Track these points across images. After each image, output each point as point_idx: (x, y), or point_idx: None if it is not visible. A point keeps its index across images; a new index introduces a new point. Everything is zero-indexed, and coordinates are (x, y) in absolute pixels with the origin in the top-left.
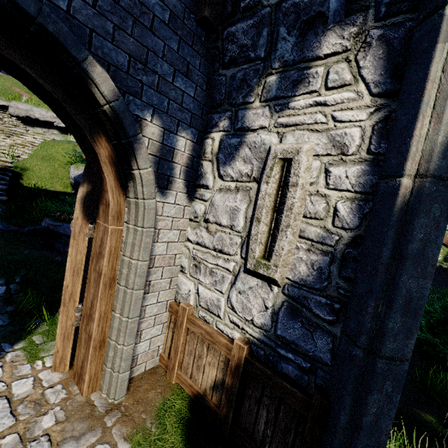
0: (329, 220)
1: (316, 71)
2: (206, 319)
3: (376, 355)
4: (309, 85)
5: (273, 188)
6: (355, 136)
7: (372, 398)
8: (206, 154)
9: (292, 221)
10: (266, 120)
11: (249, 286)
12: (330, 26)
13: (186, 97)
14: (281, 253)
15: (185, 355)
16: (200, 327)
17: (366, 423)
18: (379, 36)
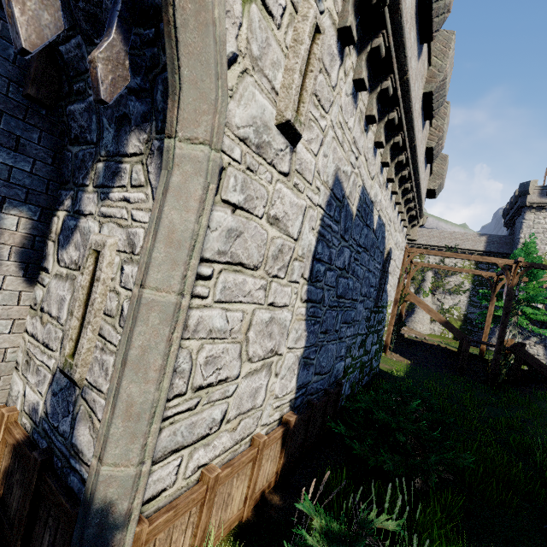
0: (117, 319)
1: (126, 167)
2: (26, 427)
3: (101, 462)
4: (122, 179)
5: (87, 280)
6: (141, 237)
7: (94, 508)
8: (52, 233)
9: (92, 317)
10: (94, 207)
11: (61, 387)
12: (133, 127)
13: (17, 172)
14: (82, 352)
15: (1, 473)
16: (14, 438)
17: (88, 536)
18: (158, 147)
